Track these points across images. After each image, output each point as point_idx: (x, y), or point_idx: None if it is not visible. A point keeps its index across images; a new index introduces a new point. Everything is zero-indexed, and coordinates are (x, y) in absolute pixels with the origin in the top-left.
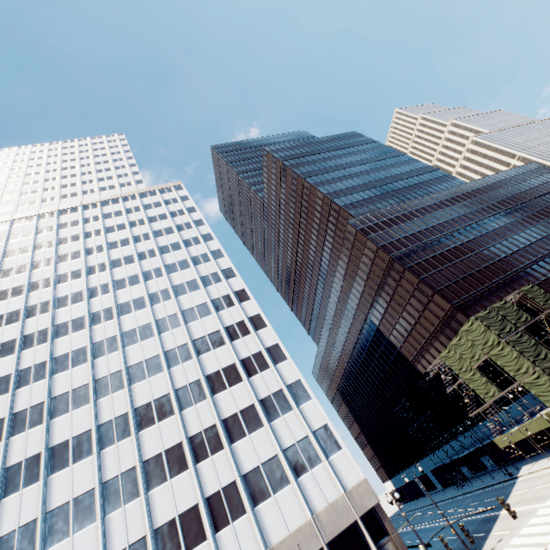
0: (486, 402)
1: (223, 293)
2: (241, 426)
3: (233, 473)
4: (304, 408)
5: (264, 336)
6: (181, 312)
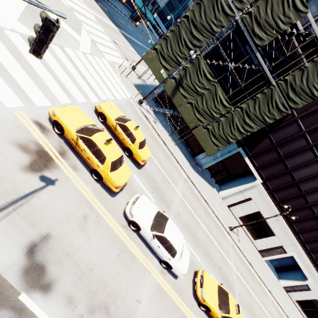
0: None
1: None
2: None
3: None
4: None
5: None
6: None
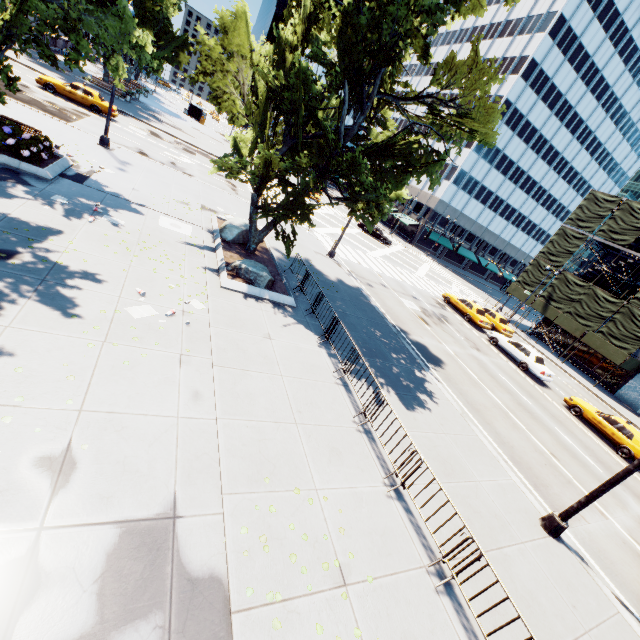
0: None
1: (541, 10)
2: None
3: None
4: (463, 151)
5: (506, 84)
6: (505, 22)
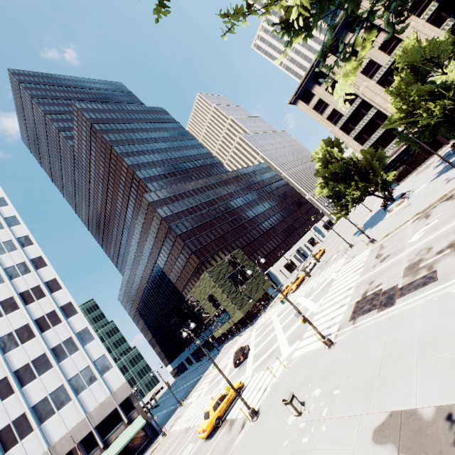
0: (211, 315)
1: (18, 261)
2: (32, 372)
3: (23, 408)
4: (89, 347)
5: (59, 297)
6: None
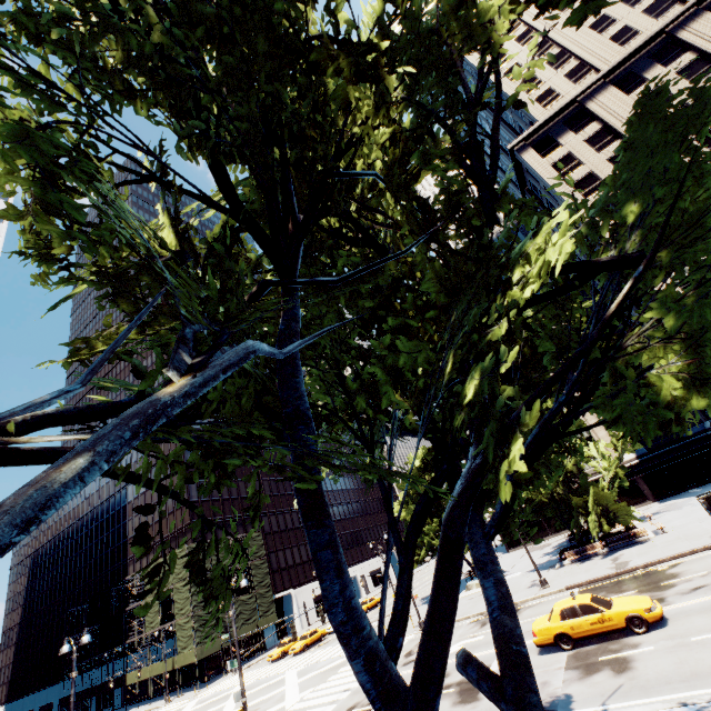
0: (146, 632)
1: None
2: None
3: None
4: None
5: None
6: None
